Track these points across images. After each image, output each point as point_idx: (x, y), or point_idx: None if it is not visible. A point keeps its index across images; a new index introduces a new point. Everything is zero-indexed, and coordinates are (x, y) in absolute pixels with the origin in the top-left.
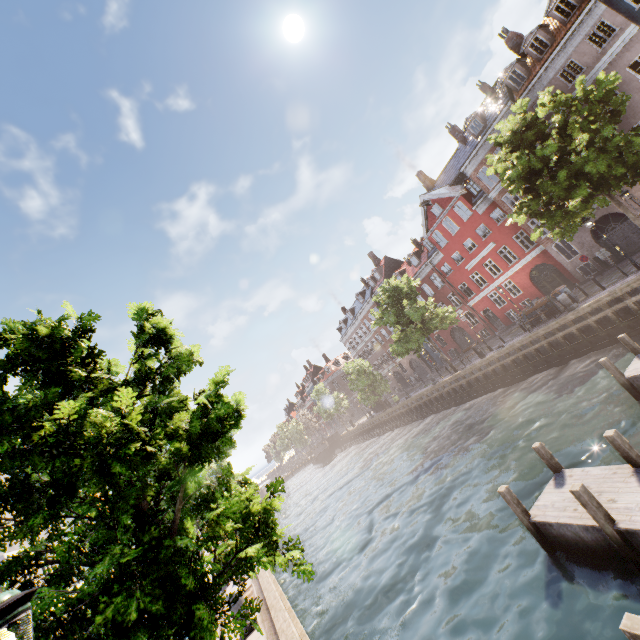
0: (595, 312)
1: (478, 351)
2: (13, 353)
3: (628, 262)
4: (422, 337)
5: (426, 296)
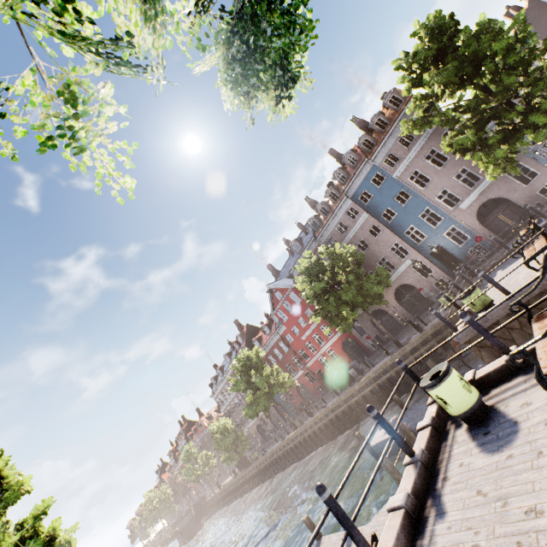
0: (369, 384)
1: (308, 411)
2: None
3: (391, 342)
4: (267, 401)
5: (277, 358)
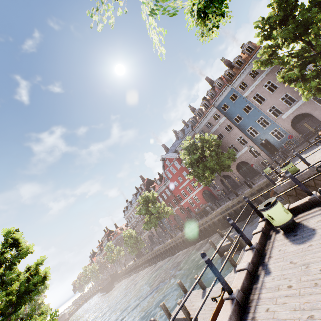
0: (217, 215)
1: (180, 228)
2: None
3: (231, 194)
4: (157, 221)
5: (163, 198)
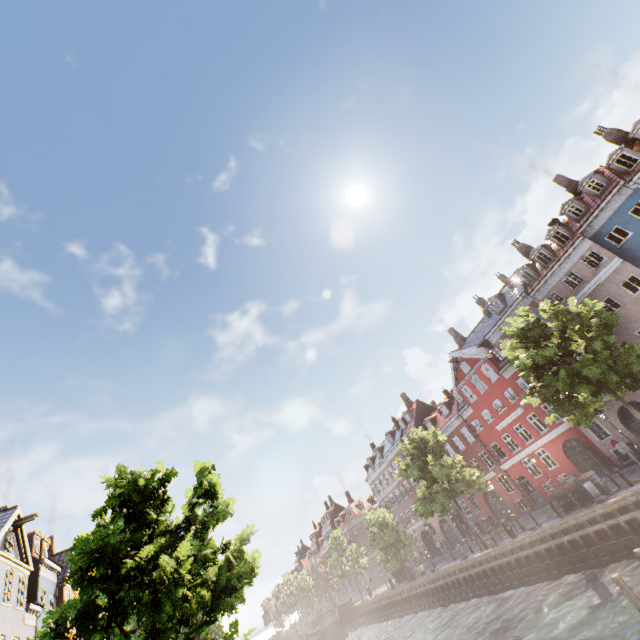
0: (624, 510)
1: (508, 528)
2: (117, 492)
3: None
4: (447, 499)
5: (457, 449)
